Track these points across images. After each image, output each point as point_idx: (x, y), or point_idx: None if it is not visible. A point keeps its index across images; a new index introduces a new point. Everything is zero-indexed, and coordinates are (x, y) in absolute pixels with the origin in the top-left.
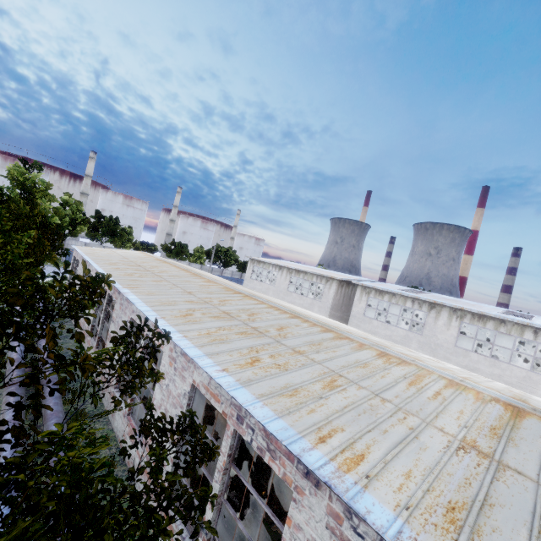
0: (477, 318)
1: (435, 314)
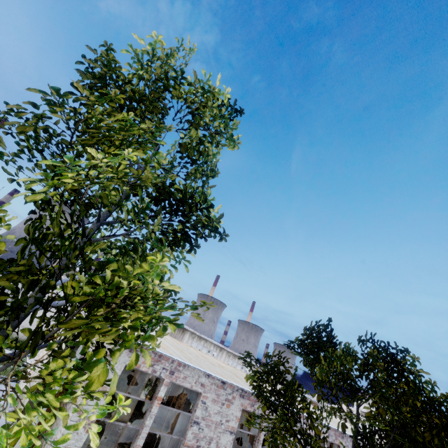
0: (234, 356)
1: (221, 354)
